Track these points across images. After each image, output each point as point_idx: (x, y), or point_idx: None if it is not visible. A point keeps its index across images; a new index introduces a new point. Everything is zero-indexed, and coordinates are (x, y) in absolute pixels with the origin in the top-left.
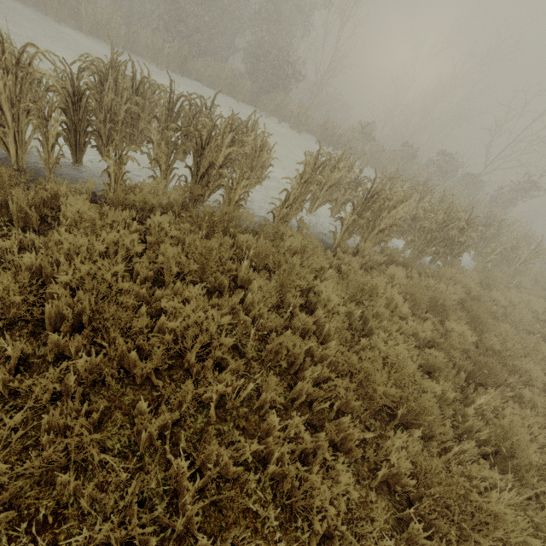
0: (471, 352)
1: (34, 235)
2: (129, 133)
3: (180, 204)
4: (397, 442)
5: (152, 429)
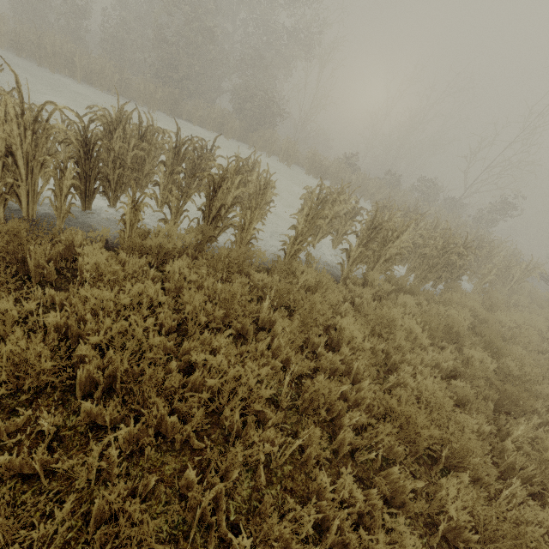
0: (495, 381)
1: (53, 291)
2: (134, 177)
3: (193, 246)
4: (452, 491)
5: (204, 505)
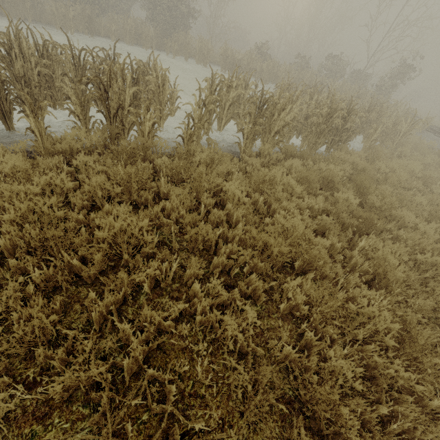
0: (354, 211)
1: None
2: (48, 95)
3: (103, 145)
4: (292, 283)
5: (100, 309)
